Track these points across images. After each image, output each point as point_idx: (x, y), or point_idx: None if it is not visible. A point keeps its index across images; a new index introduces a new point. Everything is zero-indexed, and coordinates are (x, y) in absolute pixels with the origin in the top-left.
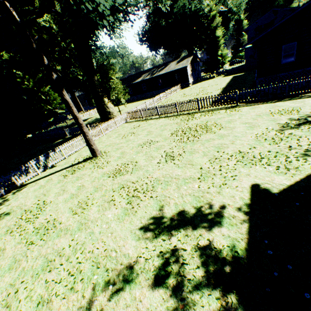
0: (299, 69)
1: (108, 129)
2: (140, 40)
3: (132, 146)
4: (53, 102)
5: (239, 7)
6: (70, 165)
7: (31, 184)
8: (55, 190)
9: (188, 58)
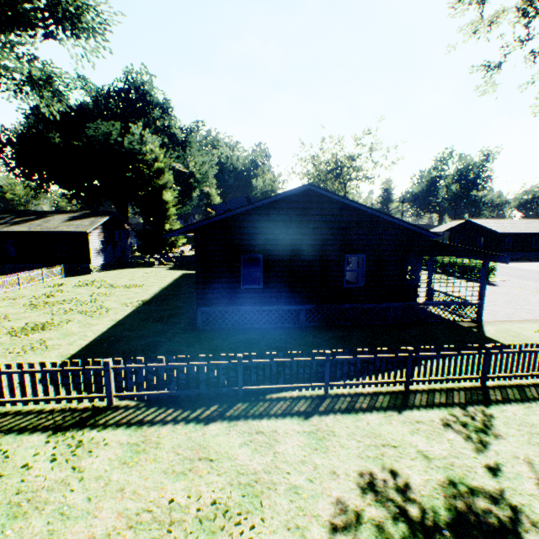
0: (271, 305)
1: None
2: None
3: None
4: None
5: (205, 176)
6: None
7: None
8: None
9: (99, 216)
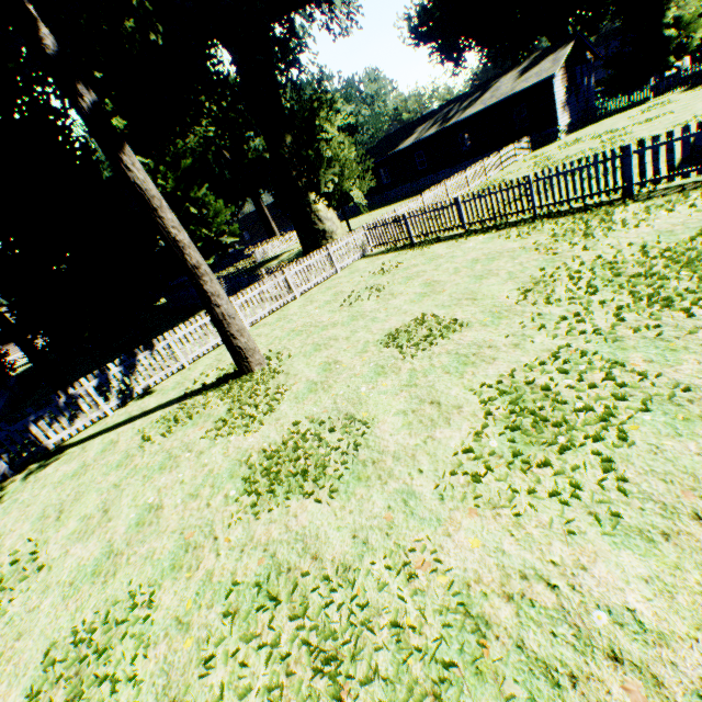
0: None
1: (309, 277)
2: (411, 35)
3: (365, 337)
4: (214, 220)
5: None
6: (180, 394)
7: (72, 452)
8: (89, 502)
9: (557, 51)
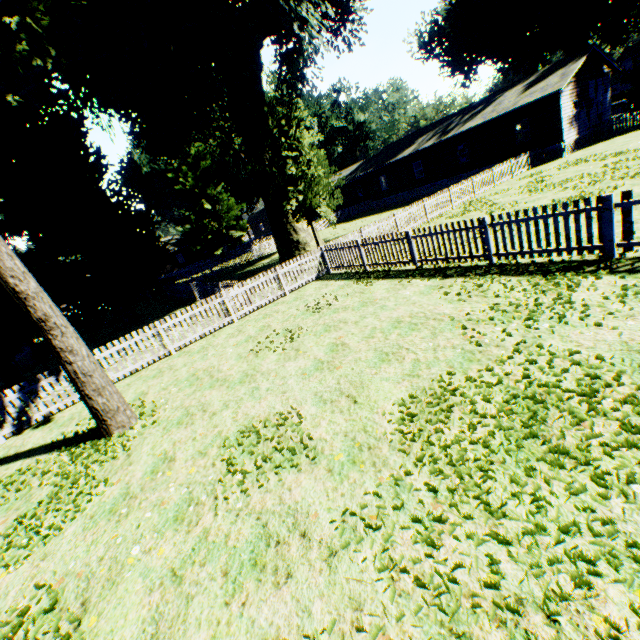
0: None
1: (252, 299)
2: (421, 49)
3: (223, 423)
4: (225, 215)
5: None
6: (54, 439)
7: None
8: None
9: (567, 65)
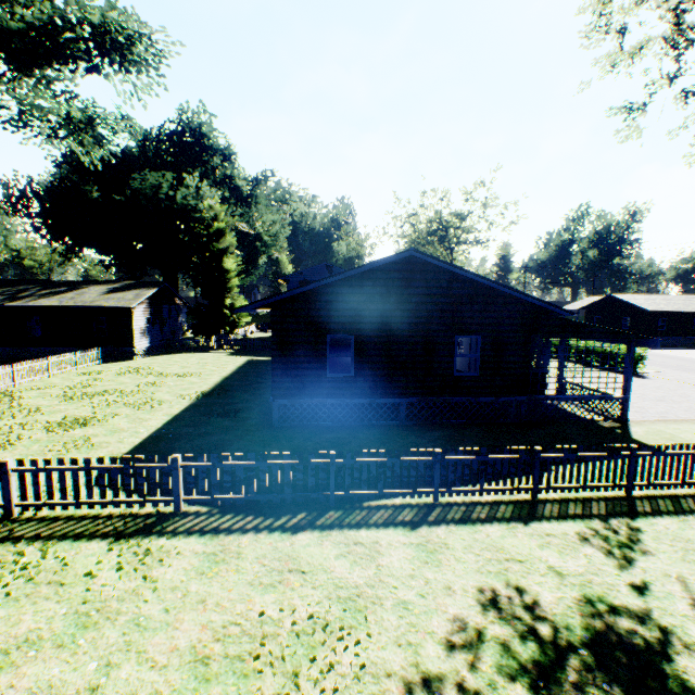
0: (364, 397)
1: None
2: (8, 201)
3: None
4: None
5: (275, 238)
6: None
7: None
8: None
9: (145, 288)
